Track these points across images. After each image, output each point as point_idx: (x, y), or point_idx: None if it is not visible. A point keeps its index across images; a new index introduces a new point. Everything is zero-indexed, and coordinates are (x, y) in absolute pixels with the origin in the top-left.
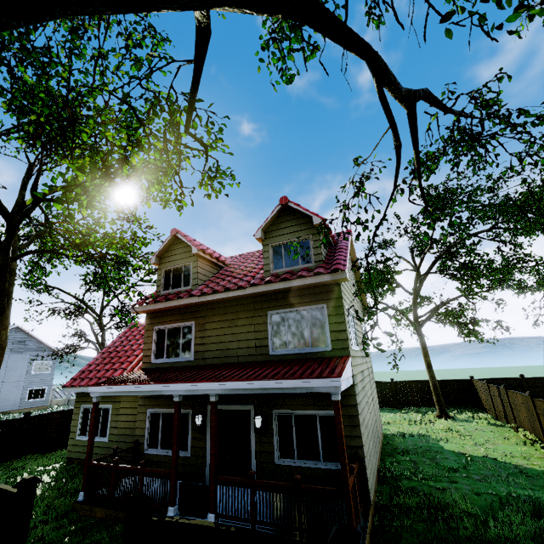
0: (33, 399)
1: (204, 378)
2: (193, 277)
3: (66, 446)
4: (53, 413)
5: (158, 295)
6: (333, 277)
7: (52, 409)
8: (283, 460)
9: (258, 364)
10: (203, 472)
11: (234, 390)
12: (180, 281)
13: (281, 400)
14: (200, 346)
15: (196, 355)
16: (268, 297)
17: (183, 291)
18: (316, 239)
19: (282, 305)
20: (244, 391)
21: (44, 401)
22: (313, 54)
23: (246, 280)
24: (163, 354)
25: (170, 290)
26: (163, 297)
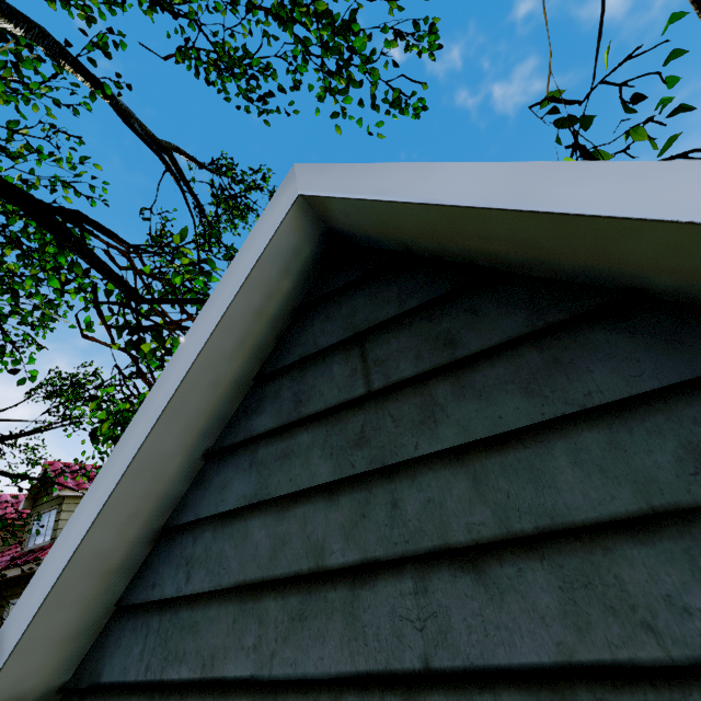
0: None
1: None
2: None
3: None
4: None
5: None
6: (35, 567)
7: None
8: None
9: None
10: None
11: None
12: None
13: None
14: None
15: None
16: (13, 583)
17: None
18: (59, 510)
19: (19, 593)
20: None
21: None
22: (37, 335)
23: (2, 561)
24: None
25: None
26: None
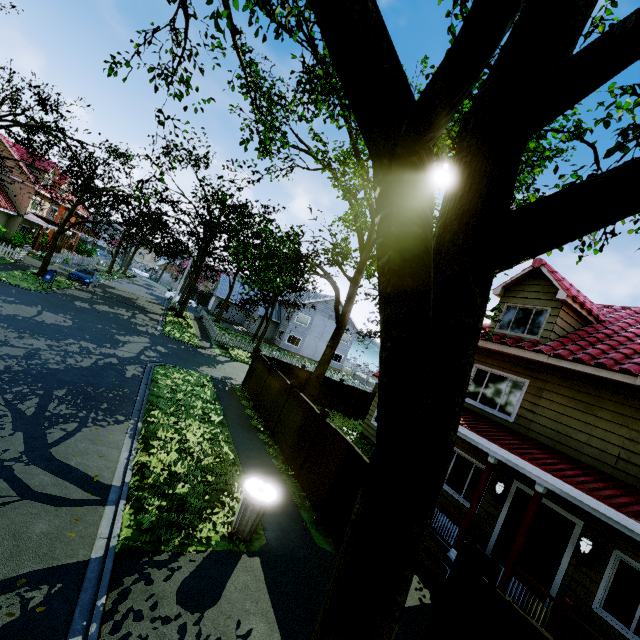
0: (333, 360)
1: (533, 459)
2: (545, 327)
3: (357, 418)
4: (356, 388)
5: (490, 331)
6: None
7: (342, 374)
8: (606, 614)
9: (616, 482)
10: (486, 539)
11: (575, 499)
12: (524, 326)
13: (637, 548)
14: (526, 411)
15: (518, 419)
16: None
17: (525, 338)
18: None
19: None
20: (592, 510)
21: (339, 366)
22: None
23: None
24: (476, 397)
25: (507, 331)
26: (498, 337)
